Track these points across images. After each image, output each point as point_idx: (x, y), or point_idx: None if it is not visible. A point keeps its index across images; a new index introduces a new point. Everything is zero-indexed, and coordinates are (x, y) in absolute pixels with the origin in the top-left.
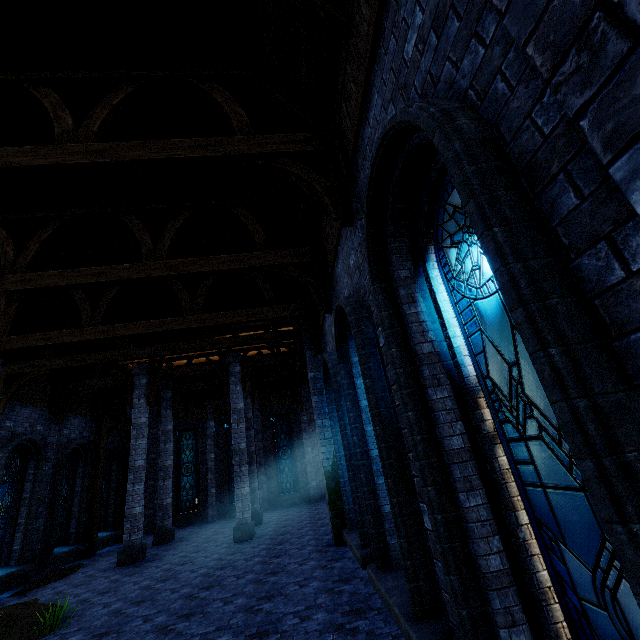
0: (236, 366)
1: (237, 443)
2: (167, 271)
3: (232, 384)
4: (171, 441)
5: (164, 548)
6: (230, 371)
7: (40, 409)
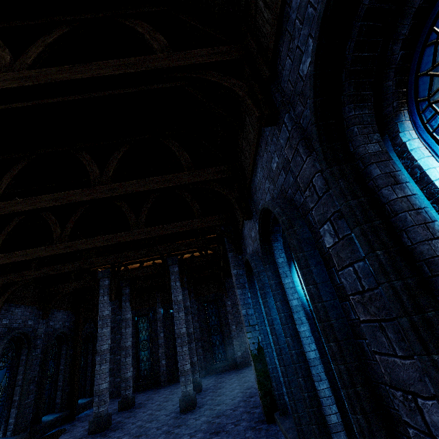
0: (175, 267)
1: (178, 328)
2: (110, 193)
3: (172, 281)
4: (130, 326)
5: (126, 415)
6: (170, 271)
7: (31, 308)
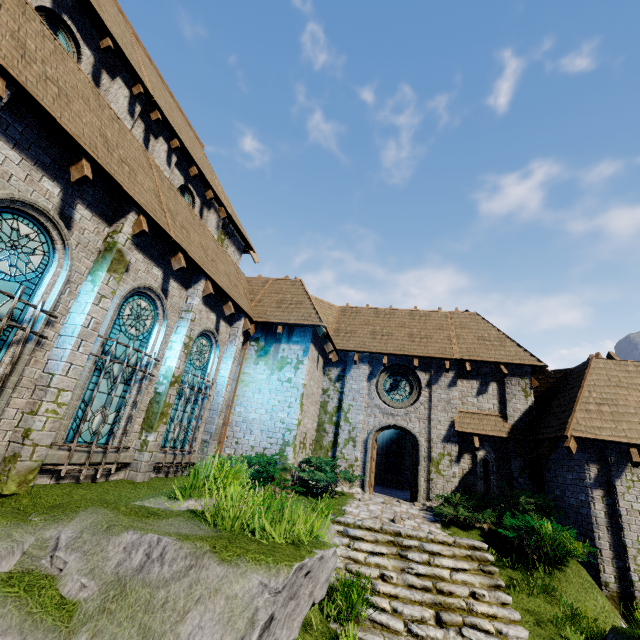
0: None
1: None
2: None
3: None
4: None
5: None
6: None
7: None
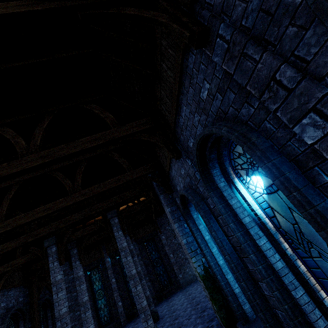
0: (115, 219)
1: (129, 271)
2: (41, 160)
3: (115, 232)
4: (84, 282)
5: None
6: (112, 223)
7: None
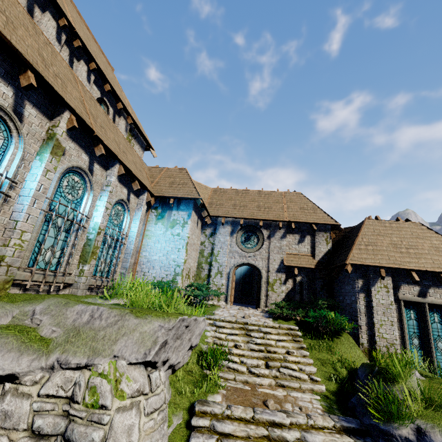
0: None
1: None
2: None
3: None
4: None
5: None
6: None
7: None
